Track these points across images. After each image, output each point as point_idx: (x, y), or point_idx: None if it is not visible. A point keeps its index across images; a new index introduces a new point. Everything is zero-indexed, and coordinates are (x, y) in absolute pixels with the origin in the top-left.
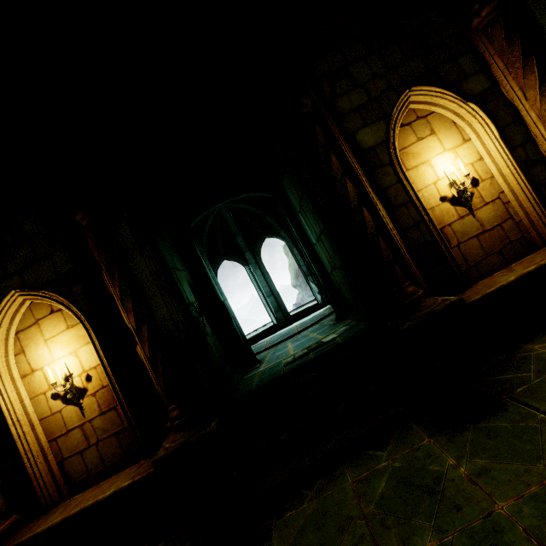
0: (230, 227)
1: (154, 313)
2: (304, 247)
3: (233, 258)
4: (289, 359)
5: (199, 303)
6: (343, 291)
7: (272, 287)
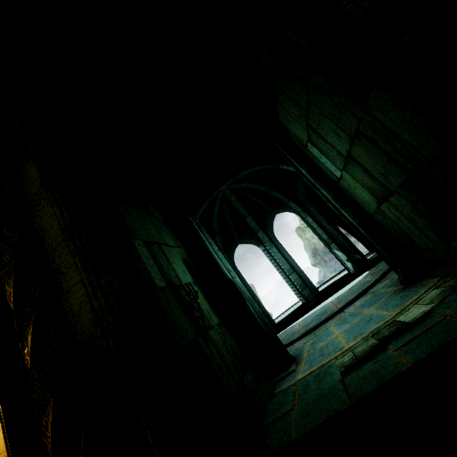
0: (238, 210)
1: (66, 302)
2: (324, 190)
3: (246, 240)
4: (346, 359)
5: (199, 284)
6: (408, 232)
7: (292, 262)
